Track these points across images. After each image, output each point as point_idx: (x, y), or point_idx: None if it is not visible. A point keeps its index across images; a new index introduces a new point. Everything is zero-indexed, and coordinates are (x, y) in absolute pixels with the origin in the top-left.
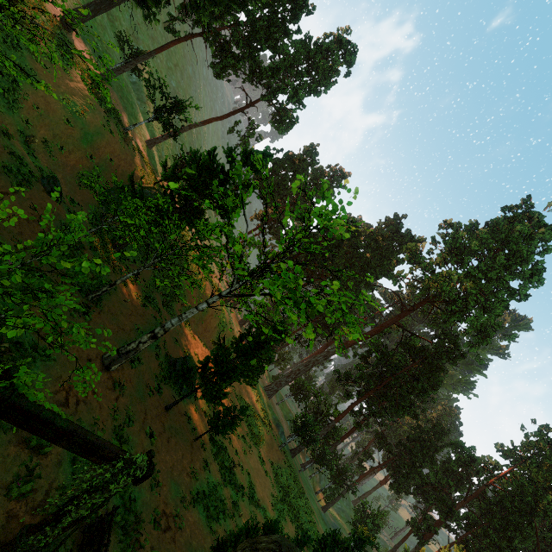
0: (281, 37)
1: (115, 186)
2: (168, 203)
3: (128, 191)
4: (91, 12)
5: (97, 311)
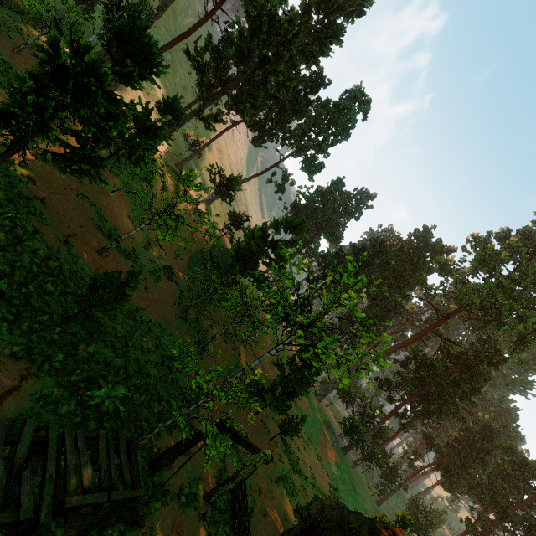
0: (305, 107)
1: (195, 252)
2: (235, 265)
3: (208, 261)
4: (171, 131)
5: (205, 355)
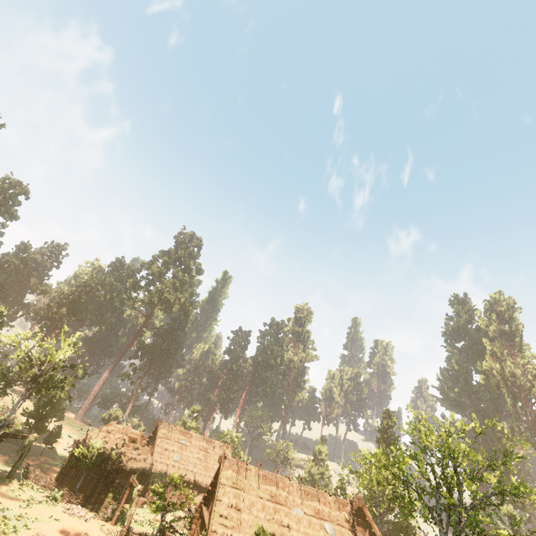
0: None
1: None
2: None
3: None
4: None
5: None
